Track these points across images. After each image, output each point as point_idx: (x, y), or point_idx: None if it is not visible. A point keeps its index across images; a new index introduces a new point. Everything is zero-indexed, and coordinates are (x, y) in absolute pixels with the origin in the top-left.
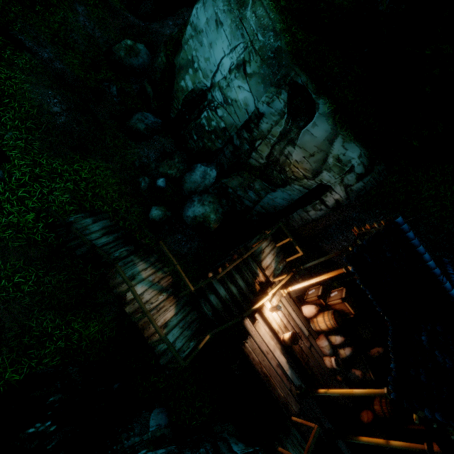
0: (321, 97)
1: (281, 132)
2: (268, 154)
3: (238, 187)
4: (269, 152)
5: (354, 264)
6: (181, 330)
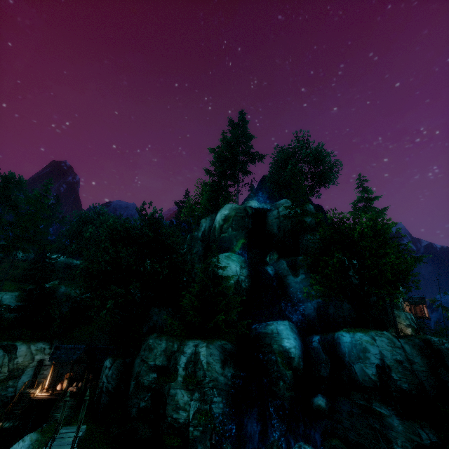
0: (16, 342)
1: (8, 359)
2: (8, 369)
3: (1, 391)
4: (8, 369)
5: (52, 360)
6: (10, 423)
